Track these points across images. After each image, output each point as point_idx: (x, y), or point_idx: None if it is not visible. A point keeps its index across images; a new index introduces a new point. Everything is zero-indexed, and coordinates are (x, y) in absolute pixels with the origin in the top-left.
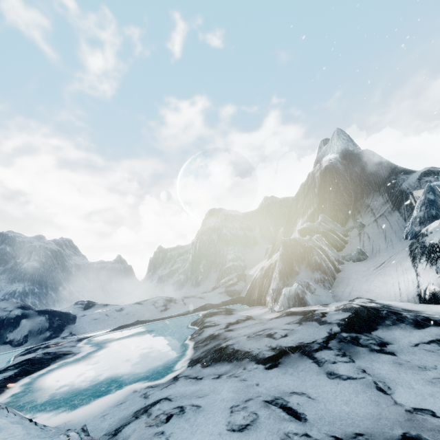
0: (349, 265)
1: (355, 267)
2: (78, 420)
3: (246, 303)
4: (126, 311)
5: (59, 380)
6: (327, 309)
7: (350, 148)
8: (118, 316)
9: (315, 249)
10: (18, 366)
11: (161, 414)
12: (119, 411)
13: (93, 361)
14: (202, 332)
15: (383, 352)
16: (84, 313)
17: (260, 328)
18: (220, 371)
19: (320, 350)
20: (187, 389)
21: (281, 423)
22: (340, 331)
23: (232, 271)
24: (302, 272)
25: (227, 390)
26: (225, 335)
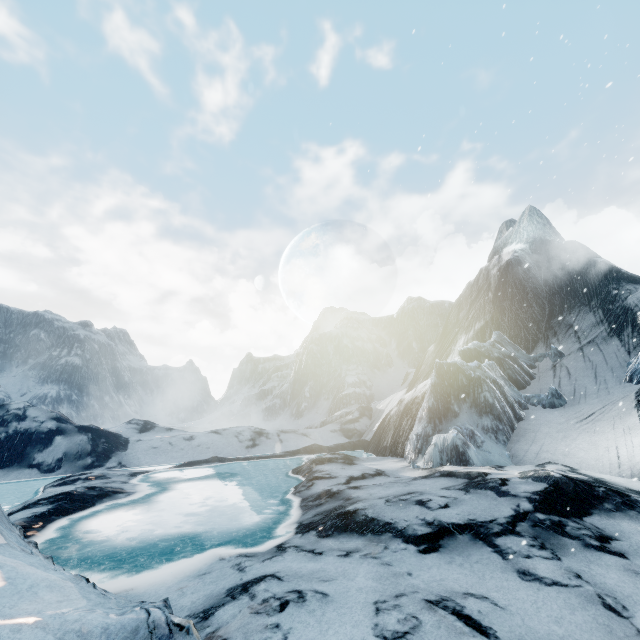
0: (536, 411)
1: (545, 415)
2: (145, 589)
3: (372, 450)
4: (198, 441)
5: (109, 528)
6: (506, 474)
7: (547, 237)
8: (186, 447)
9: (487, 382)
10: (53, 500)
11: (271, 598)
12: (203, 584)
13: (154, 507)
14: (312, 485)
15: (605, 550)
16: (139, 437)
17: (403, 490)
18: (347, 546)
19: (503, 534)
20: (302, 566)
21: (459, 638)
22: (533, 509)
23: (351, 401)
24: (464, 414)
25: (365, 576)
26: (349, 493)
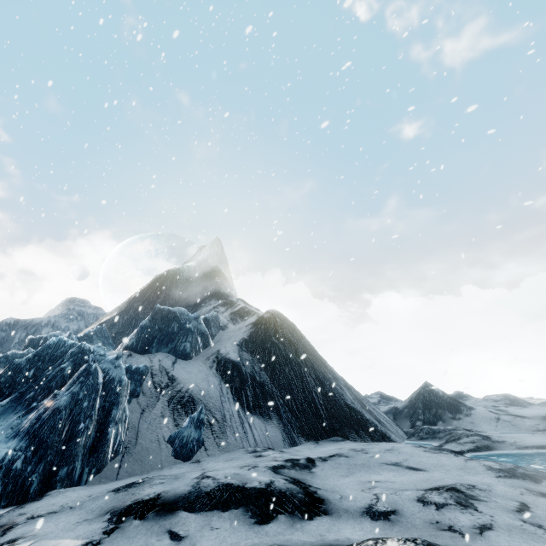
0: None
1: None
2: None
3: None
4: None
5: None
6: None
7: (209, 260)
8: None
9: None
10: None
11: None
12: None
13: None
14: None
15: None
16: None
17: None
18: None
19: None
20: None
21: None
22: None
23: None
24: None
25: None
26: None
